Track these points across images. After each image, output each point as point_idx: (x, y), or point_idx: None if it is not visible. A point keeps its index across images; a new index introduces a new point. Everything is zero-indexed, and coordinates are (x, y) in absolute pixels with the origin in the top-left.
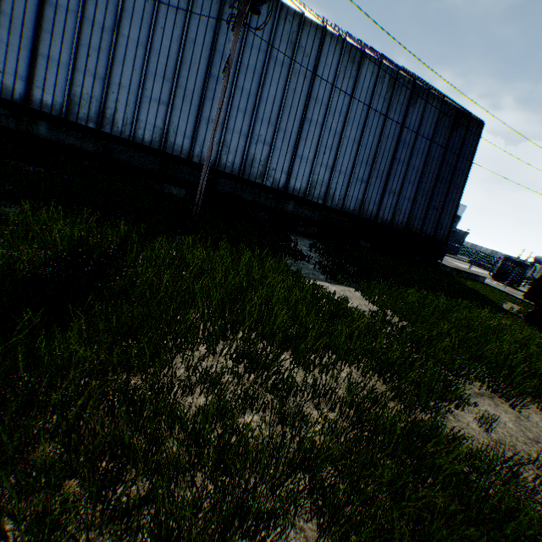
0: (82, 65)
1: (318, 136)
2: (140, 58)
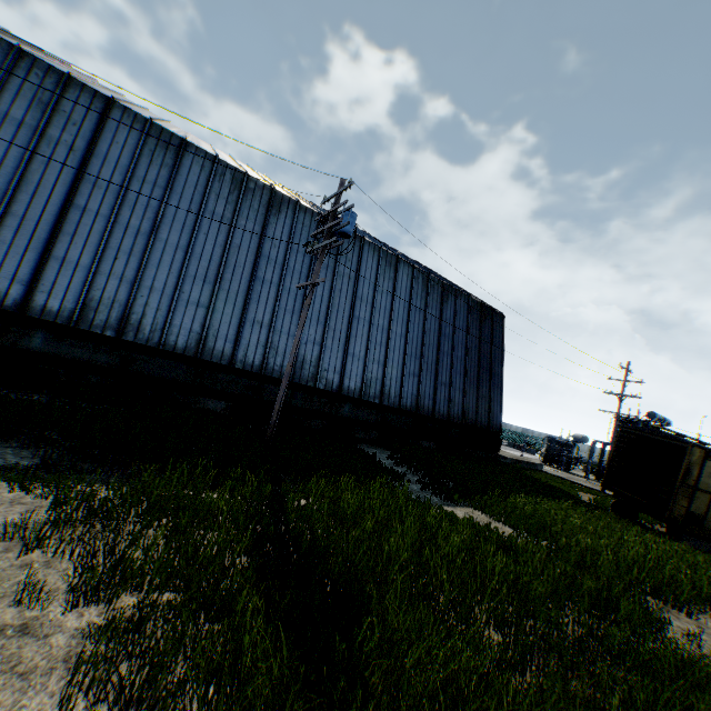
0: (107, 267)
1: (367, 333)
2: (178, 260)
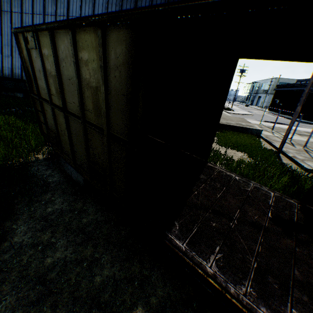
0: None
1: None
2: (0, 40)
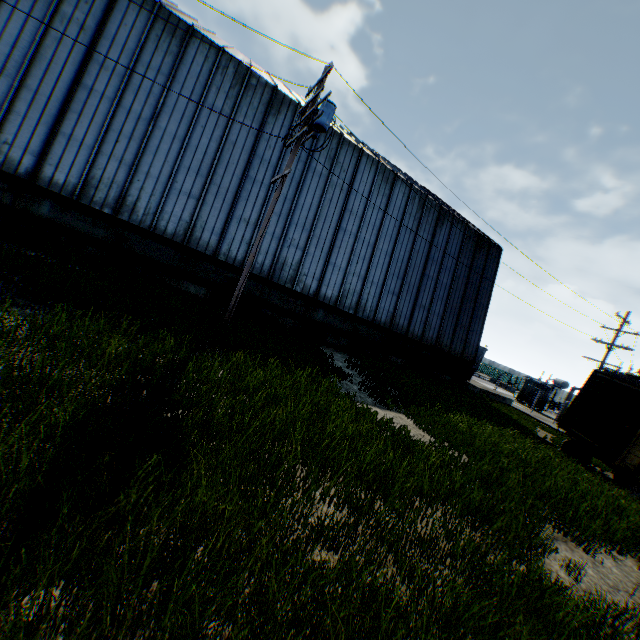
0: (108, 149)
1: (351, 246)
2: (175, 150)
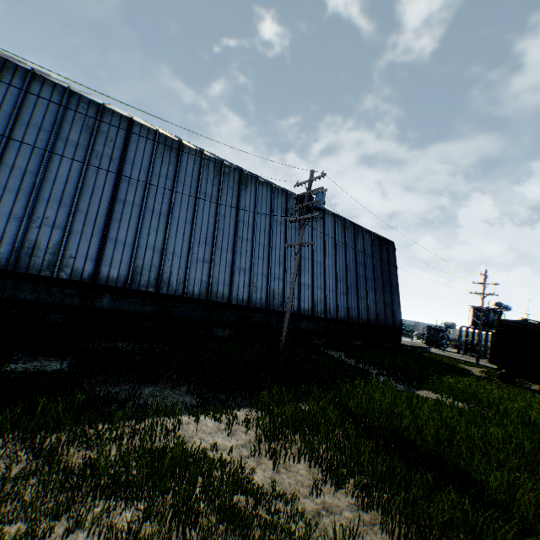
0: (143, 242)
1: (311, 267)
2: (187, 230)
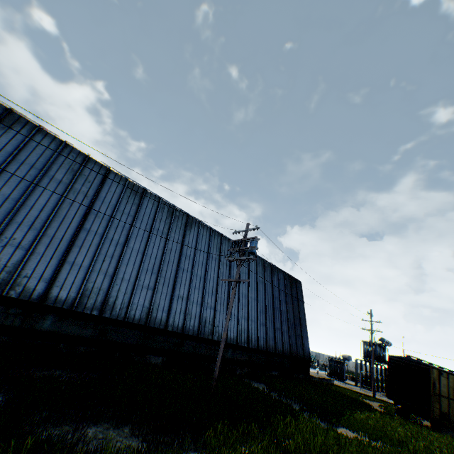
0: (98, 266)
1: (237, 299)
2: (138, 259)
